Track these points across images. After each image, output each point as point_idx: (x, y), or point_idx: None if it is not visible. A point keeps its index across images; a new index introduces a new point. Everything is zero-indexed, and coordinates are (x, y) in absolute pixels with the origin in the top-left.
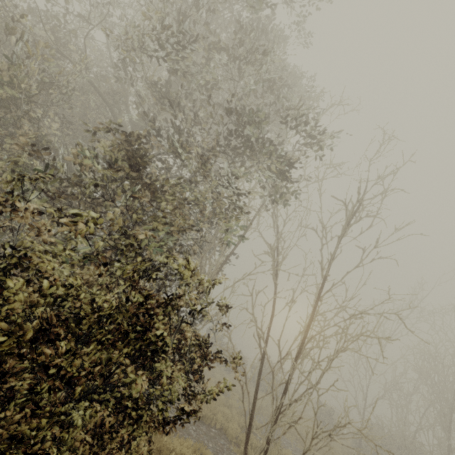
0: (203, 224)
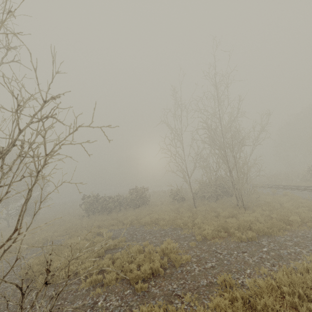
0: None
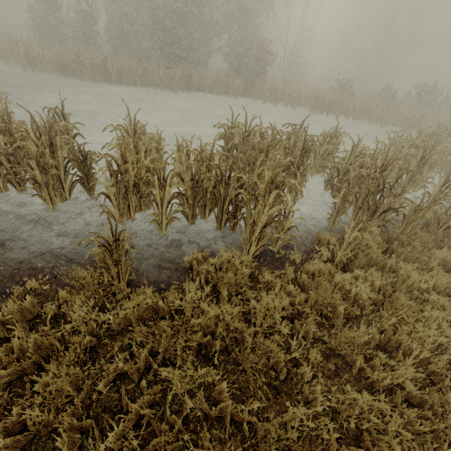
0: (262, 15)
